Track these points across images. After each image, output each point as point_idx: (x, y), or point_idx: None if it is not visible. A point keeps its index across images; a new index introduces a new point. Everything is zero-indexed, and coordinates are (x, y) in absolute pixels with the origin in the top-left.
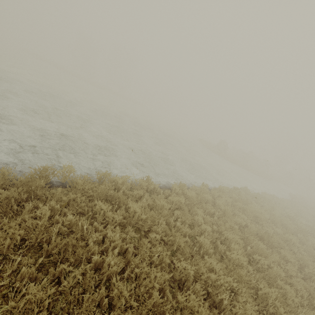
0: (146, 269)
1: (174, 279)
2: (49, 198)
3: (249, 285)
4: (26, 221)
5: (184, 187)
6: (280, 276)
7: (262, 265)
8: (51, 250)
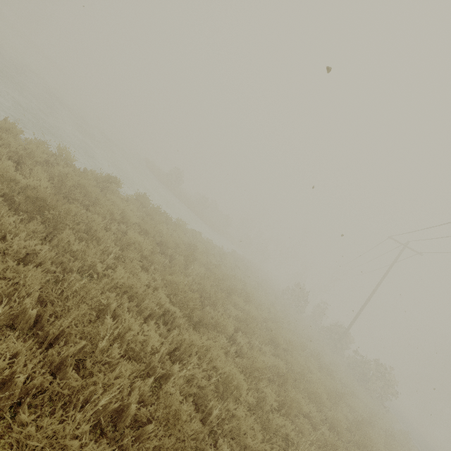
0: None
1: None
2: None
3: None
4: None
5: None
6: None
7: None
8: None
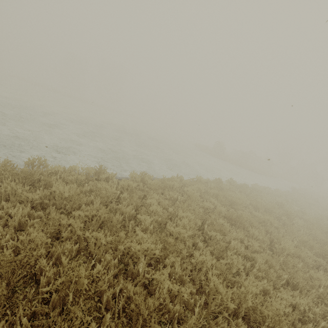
0: (34, 236)
1: (91, 255)
2: None
3: (183, 255)
4: None
5: (144, 175)
6: (239, 251)
7: (215, 240)
8: None
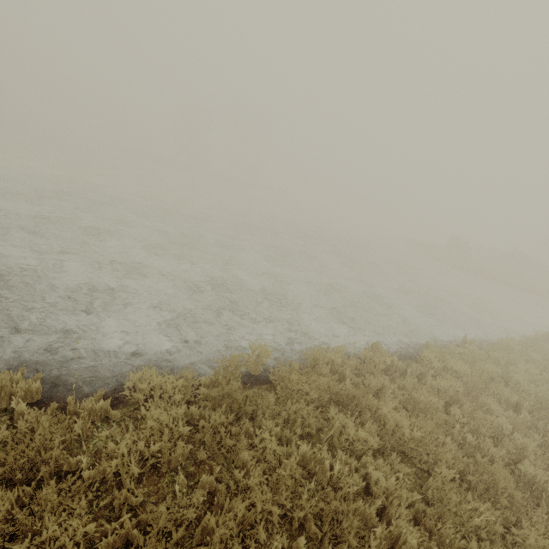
0: None
1: None
2: (260, 414)
3: None
4: (246, 462)
5: (445, 356)
6: None
7: None
8: (302, 518)
